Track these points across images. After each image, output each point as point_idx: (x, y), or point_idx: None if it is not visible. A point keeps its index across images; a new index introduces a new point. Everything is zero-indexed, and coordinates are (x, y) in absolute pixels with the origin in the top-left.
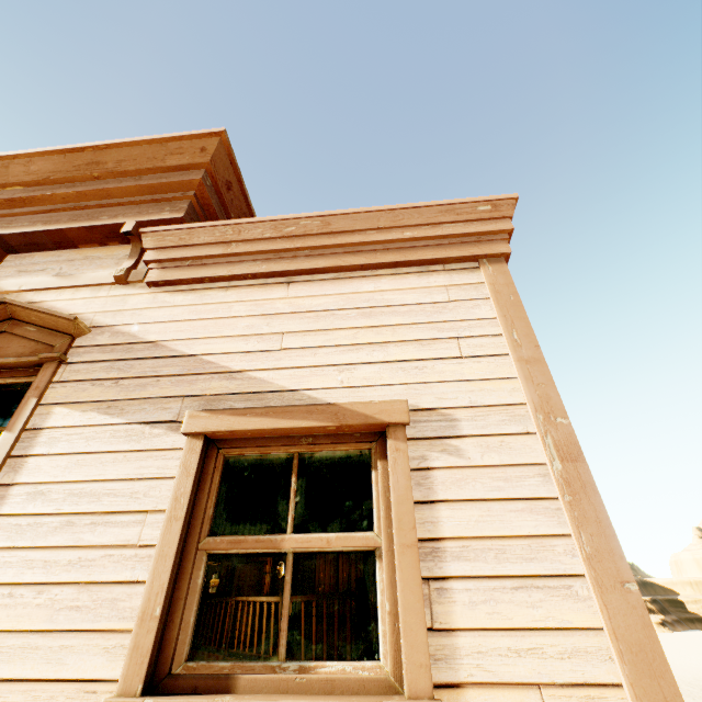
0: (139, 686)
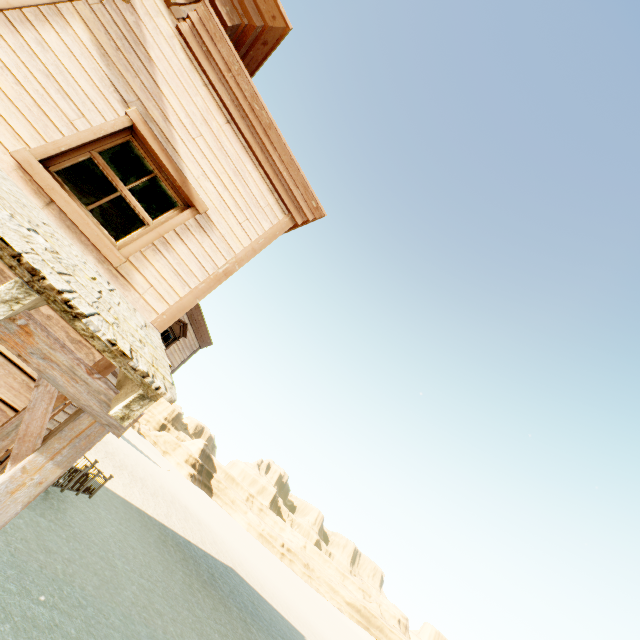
0: (39, 158)
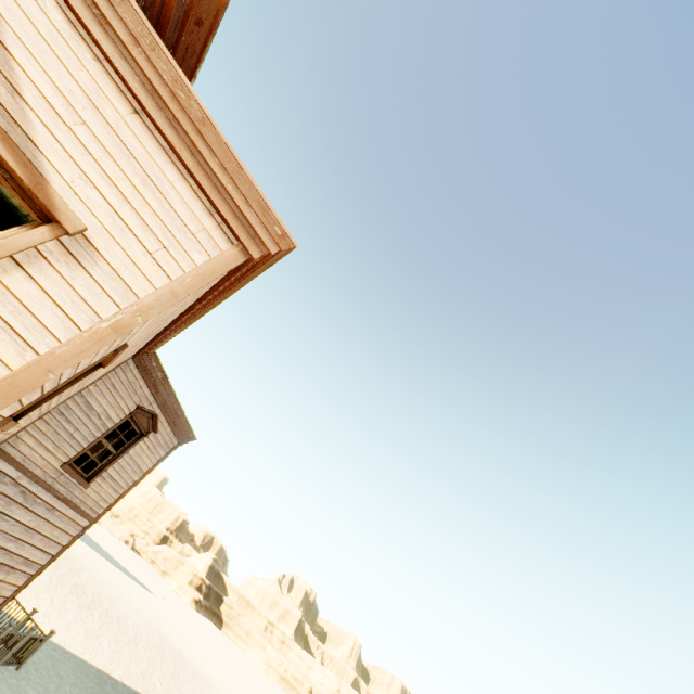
0: None
